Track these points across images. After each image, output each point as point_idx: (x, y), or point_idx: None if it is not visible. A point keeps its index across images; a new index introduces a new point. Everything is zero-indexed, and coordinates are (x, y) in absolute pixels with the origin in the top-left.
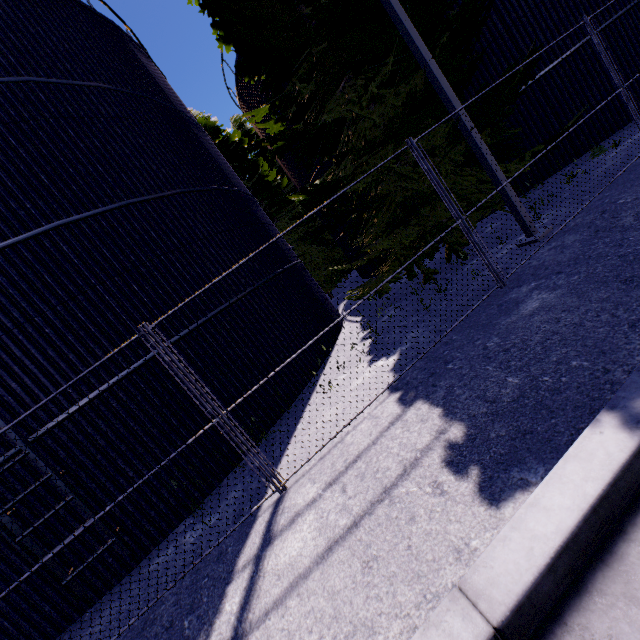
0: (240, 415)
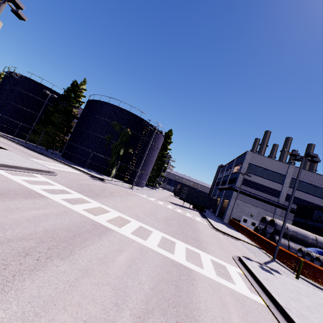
0: (9, 130)
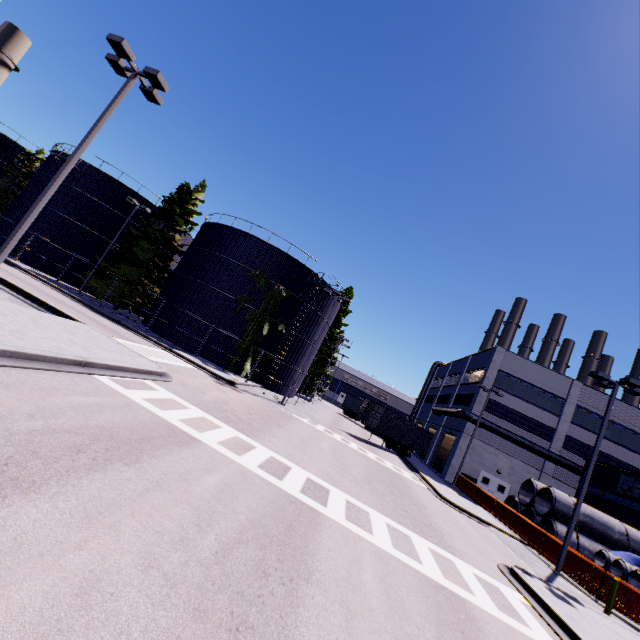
0: (45, 265)
